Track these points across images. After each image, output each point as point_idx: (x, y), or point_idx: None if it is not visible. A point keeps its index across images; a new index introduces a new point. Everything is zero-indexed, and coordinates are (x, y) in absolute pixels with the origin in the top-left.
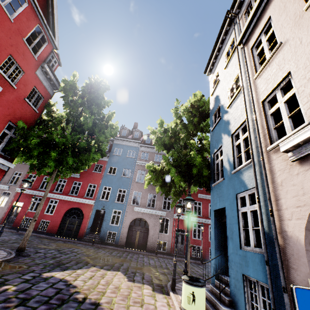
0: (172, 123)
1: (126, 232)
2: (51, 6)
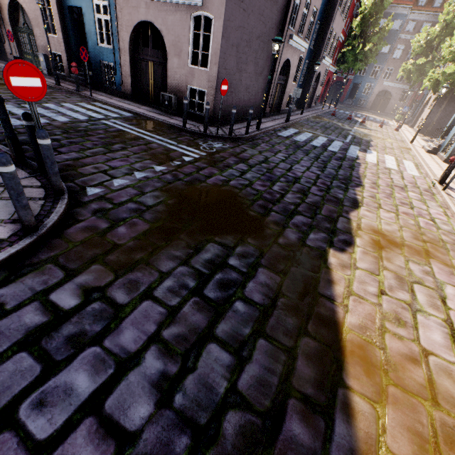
0: (433, 31)
1: (372, 100)
2: None
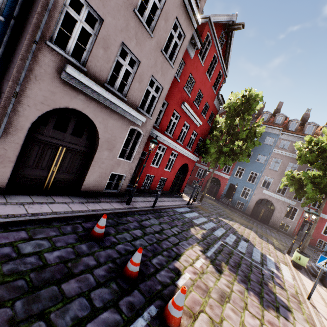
0: (323, 138)
1: (252, 206)
2: (228, 48)
